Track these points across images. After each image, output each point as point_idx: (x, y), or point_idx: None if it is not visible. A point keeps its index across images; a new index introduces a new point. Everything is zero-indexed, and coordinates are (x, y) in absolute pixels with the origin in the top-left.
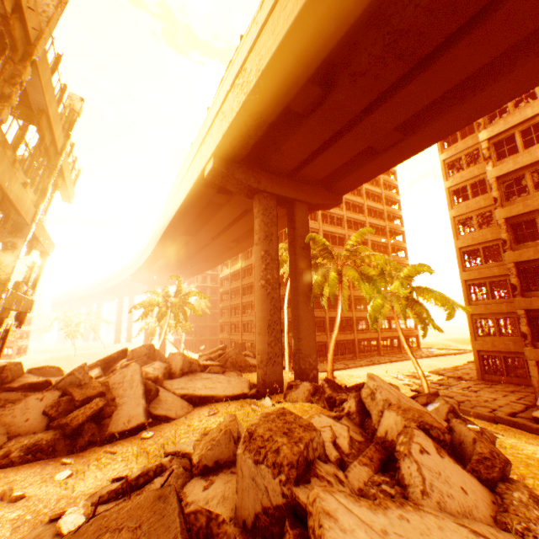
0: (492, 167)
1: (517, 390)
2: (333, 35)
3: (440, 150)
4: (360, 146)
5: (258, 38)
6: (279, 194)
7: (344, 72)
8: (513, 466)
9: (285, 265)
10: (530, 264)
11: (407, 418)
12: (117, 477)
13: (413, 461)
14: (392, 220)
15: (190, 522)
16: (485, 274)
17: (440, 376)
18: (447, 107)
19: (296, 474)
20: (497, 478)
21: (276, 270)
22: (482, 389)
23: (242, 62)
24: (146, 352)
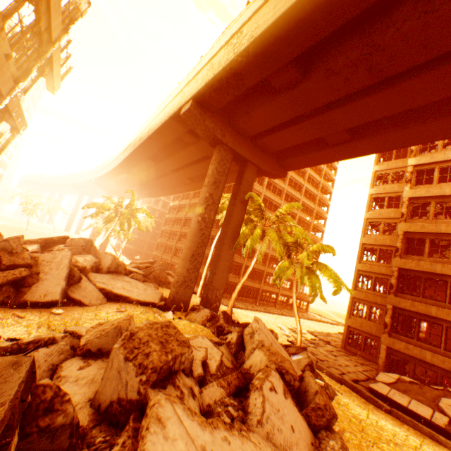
0: (409, 188)
1: (366, 364)
2: (323, 29)
3: (375, 162)
4: (315, 135)
5: (261, 8)
6: (237, 152)
7: (322, 66)
8: (339, 420)
9: (224, 212)
10: (410, 273)
11: (271, 360)
12: (12, 338)
13: (262, 395)
14: (321, 205)
15: (36, 393)
16: (375, 270)
17: (314, 336)
18: (392, 127)
19: (155, 378)
20: (322, 426)
21: (214, 213)
22: (341, 355)
23: (241, 25)
24: (83, 244)
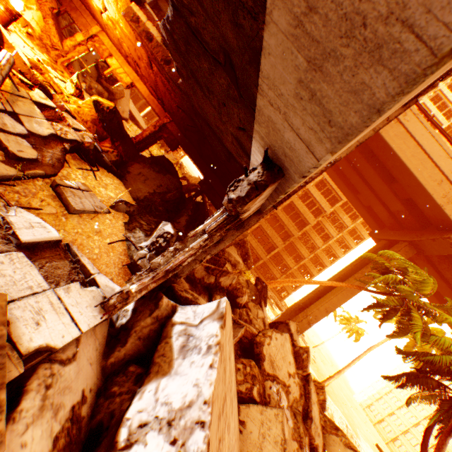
0: None
1: None
2: None
3: None
4: None
5: None
6: None
7: None
8: None
9: None
10: None
11: None
12: None
13: None
14: None
15: None
16: None
17: None
18: None
19: None
20: None
21: None
22: None
23: None
24: None
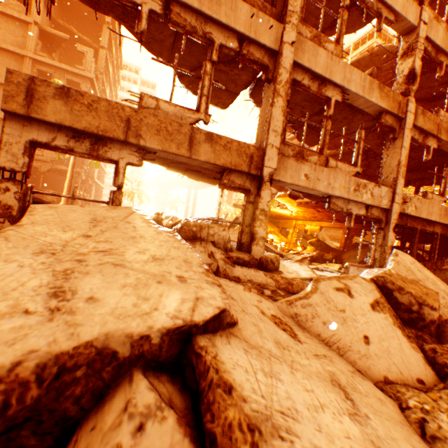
0: None
1: None
2: None
3: None
4: None
5: None
6: None
7: None
8: None
9: None
10: None
11: None
12: None
13: None
14: None
15: None
16: None
17: None
18: None
19: None
20: None
21: None
22: None
23: None
24: None
